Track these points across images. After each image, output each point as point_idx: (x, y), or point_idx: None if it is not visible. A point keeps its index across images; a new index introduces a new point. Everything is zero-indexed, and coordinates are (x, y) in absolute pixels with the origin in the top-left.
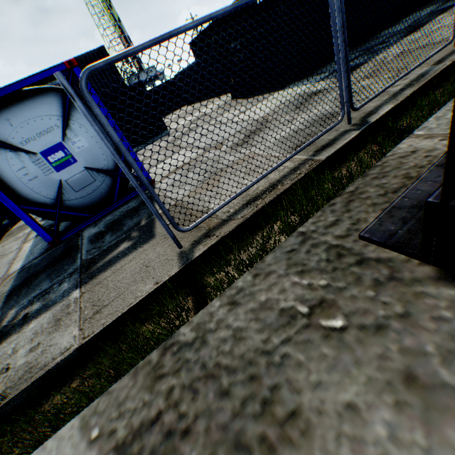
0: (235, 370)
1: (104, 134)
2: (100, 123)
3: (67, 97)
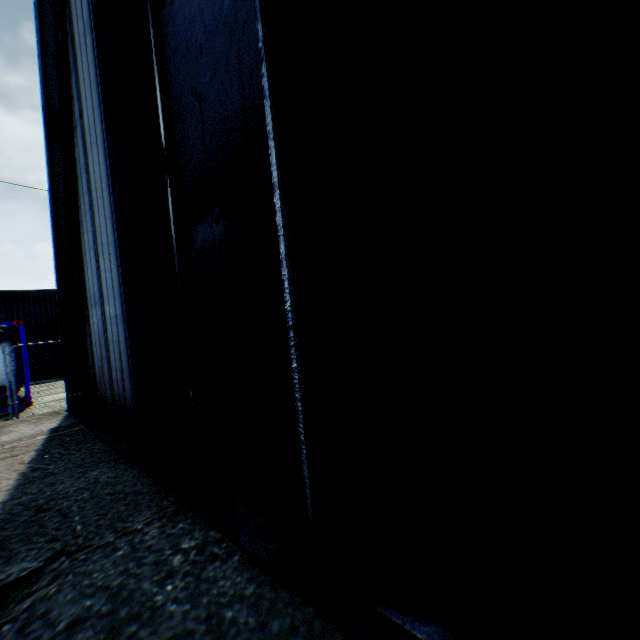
0: (1, 426)
1: (15, 362)
2: (17, 355)
3: (4, 337)
